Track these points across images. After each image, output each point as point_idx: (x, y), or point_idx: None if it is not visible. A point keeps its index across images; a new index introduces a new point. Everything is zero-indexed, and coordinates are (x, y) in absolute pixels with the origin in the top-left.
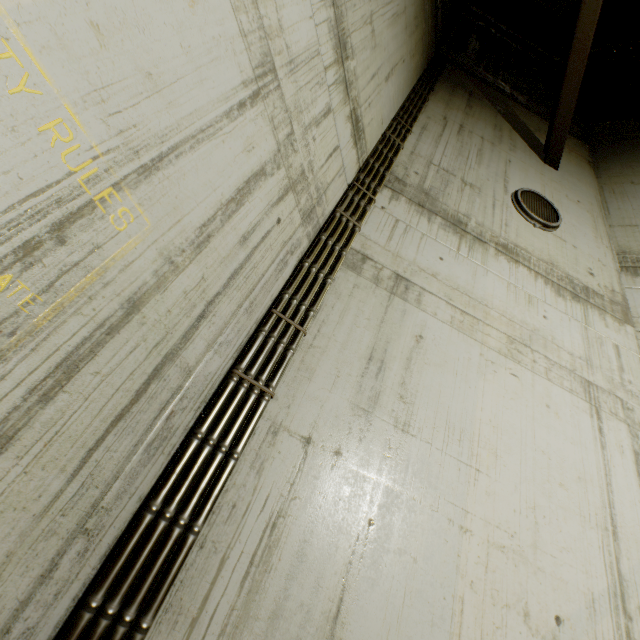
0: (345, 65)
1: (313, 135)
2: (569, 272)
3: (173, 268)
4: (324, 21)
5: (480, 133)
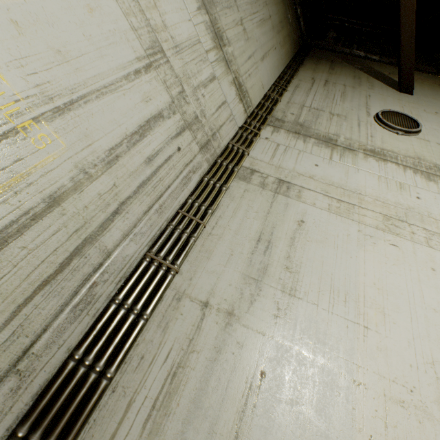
0: (223, 50)
1: (202, 93)
2: (436, 162)
3: (87, 177)
4: (201, 23)
5: (342, 82)
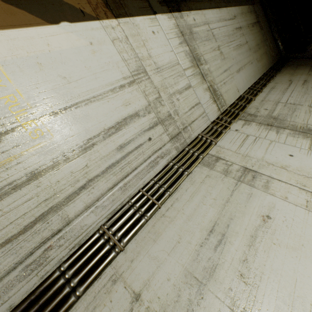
0: (200, 67)
1: (177, 98)
2: None
3: (65, 159)
4: (181, 52)
5: None
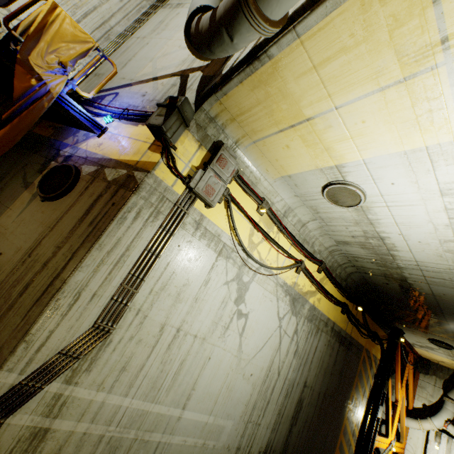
0: None
1: None
2: None
3: (102, 3)
4: None
5: None
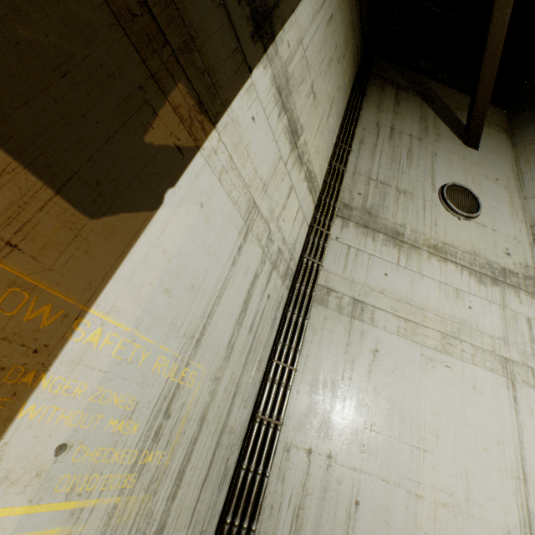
0: (298, 144)
1: (282, 218)
2: (489, 257)
3: (217, 381)
4: (281, 131)
5: (408, 130)
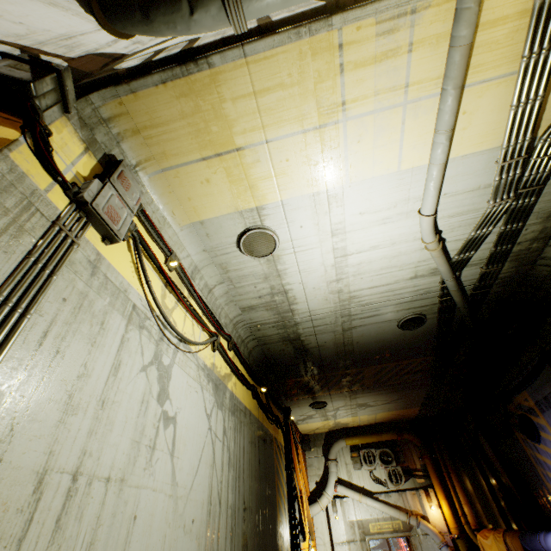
0: None
1: None
2: None
3: None
4: None
5: None
